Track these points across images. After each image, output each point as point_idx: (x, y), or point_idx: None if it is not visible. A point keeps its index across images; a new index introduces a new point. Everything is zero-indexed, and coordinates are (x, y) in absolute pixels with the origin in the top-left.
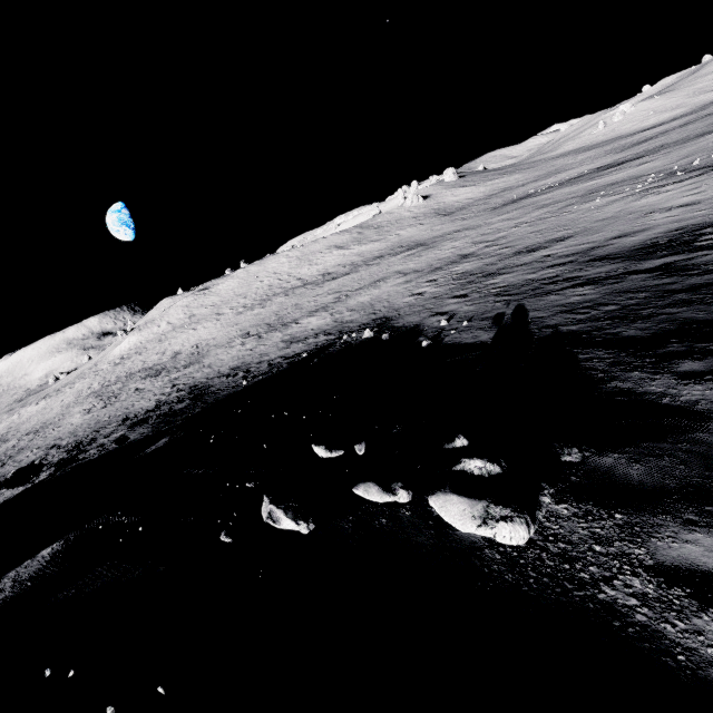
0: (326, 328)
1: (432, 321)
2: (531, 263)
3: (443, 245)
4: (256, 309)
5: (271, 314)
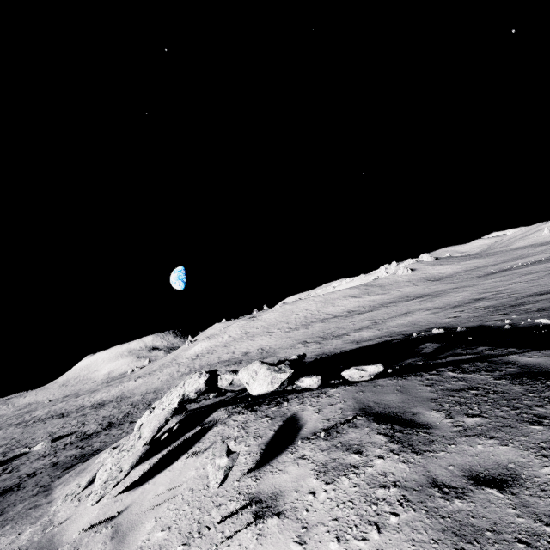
0: (384, 334)
1: (493, 322)
2: (549, 298)
3: (450, 295)
4: (301, 329)
5: (317, 332)
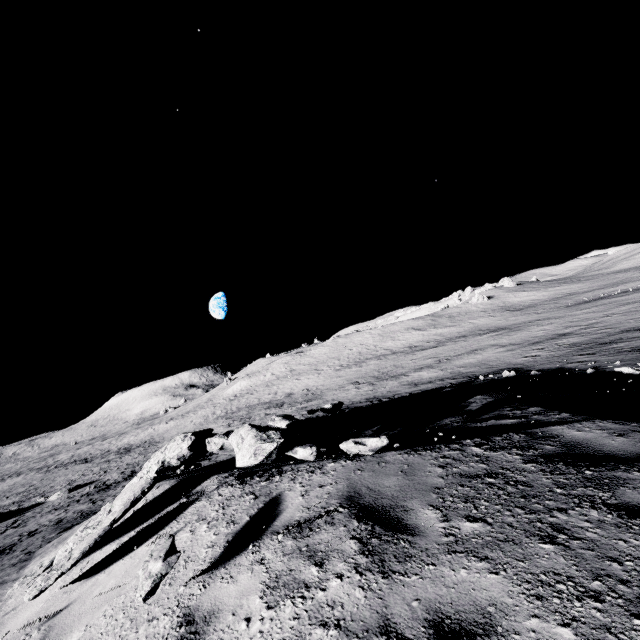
0: (447, 376)
1: (575, 365)
2: None
3: (531, 328)
4: (354, 367)
5: (372, 371)
